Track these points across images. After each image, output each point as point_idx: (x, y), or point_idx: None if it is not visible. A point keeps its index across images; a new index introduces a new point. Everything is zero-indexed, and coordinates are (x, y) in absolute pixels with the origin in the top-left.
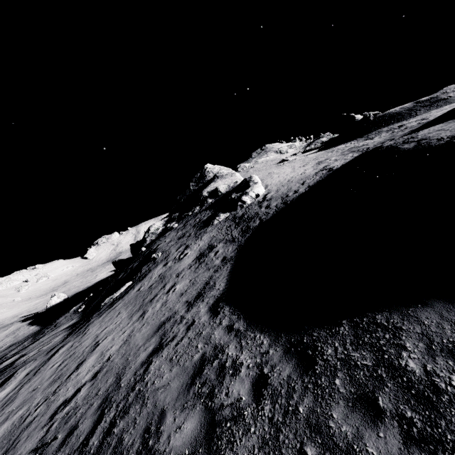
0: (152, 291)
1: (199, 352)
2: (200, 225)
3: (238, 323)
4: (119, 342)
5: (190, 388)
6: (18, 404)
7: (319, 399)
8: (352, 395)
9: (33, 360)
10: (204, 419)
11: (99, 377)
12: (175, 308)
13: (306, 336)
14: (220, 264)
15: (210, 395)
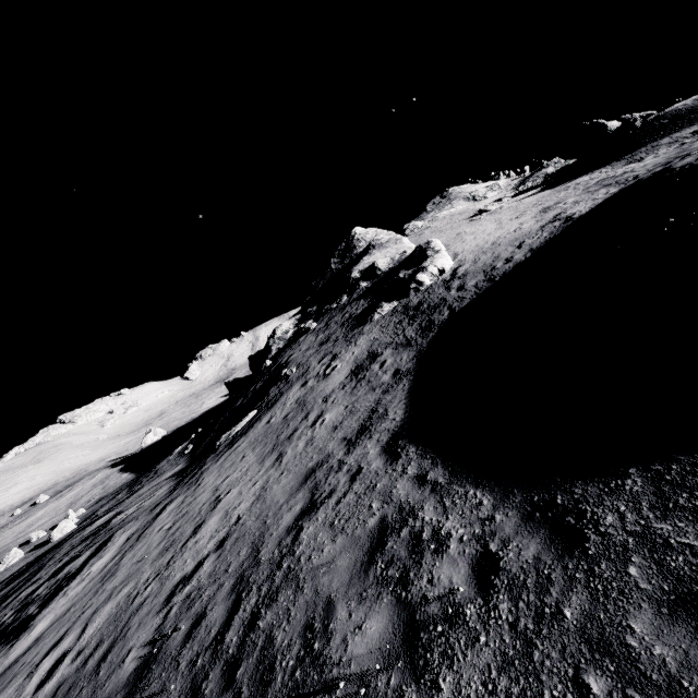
0: (289, 424)
1: (375, 515)
2: (351, 322)
3: (434, 471)
4: (250, 497)
5: (369, 569)
6: (121, 579)
7: (600, 598)
8: (667, 595)
9: (134, 519)
10: (398, 618)
11: (227, 546)
12: (328, 449)
13: (559, 494)
14: (390, 380)
15: (403, 581)
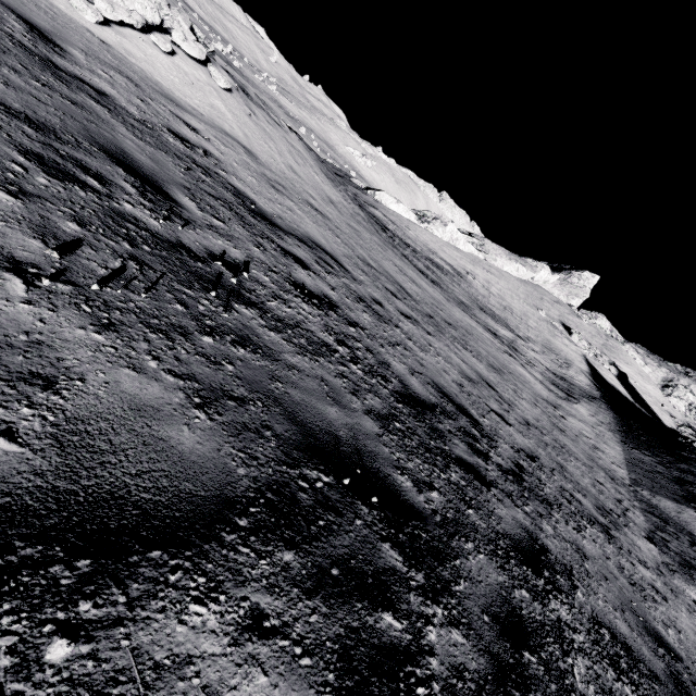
0: None
1: None
2: None
3: None
4: None
5: None
6: None
7: None
8: None
9: None
10: None
11: None
12: None
13: None
14: None
15: None
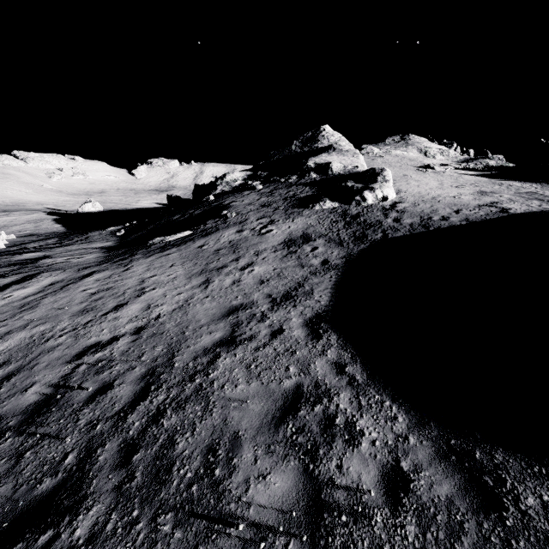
0: (220, 258)
1: (291, 378)
2: (293, 201)
3: (353, 366)
4: (173, 303)
5: (279, 426)
6: (39, 316)
7: None
8: None
9: (61, 270)
10: (303, 487)
11: (144, 336)
12: (253, 297)
13: (479, 450)
14: (319, 266)
15: (312, 454)
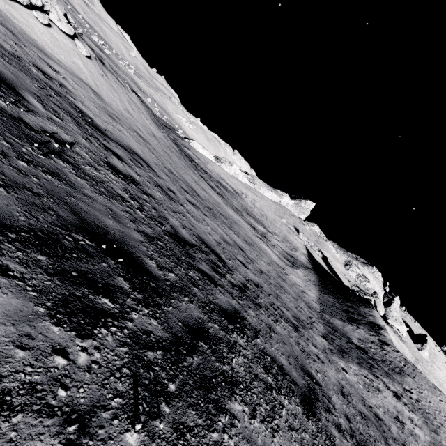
0: None
1: None
2: None
3: None
4: None
5: None
6: None
7: None
8: None
9: None
10: None
11: None
12: None
13: None
14: None
15: None
